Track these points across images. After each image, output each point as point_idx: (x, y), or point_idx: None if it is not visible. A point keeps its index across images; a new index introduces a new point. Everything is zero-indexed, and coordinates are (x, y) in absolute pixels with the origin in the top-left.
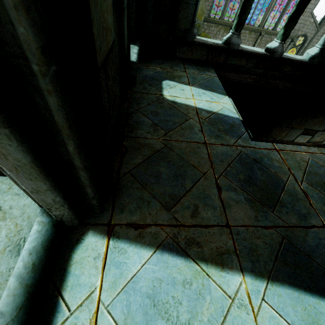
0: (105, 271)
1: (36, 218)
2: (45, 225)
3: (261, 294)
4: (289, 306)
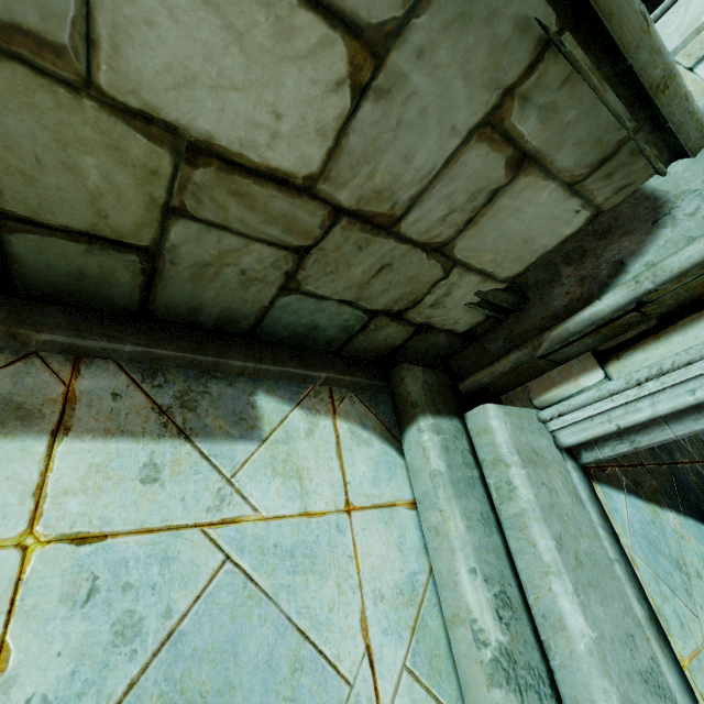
0: (613, 517)
1: (565, 463)
2: (579, 471)
3: (684, 526)
4: (698, 534)
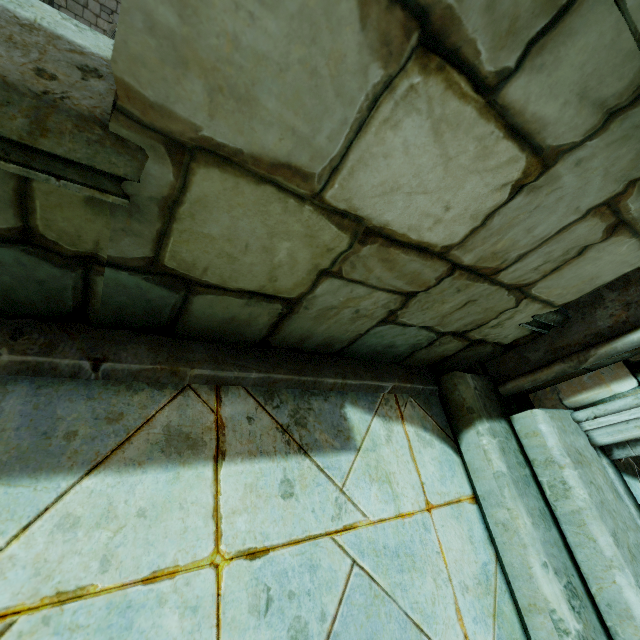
0: None
1: (600, 460)
2: (612, 467)
3: None
4: None
